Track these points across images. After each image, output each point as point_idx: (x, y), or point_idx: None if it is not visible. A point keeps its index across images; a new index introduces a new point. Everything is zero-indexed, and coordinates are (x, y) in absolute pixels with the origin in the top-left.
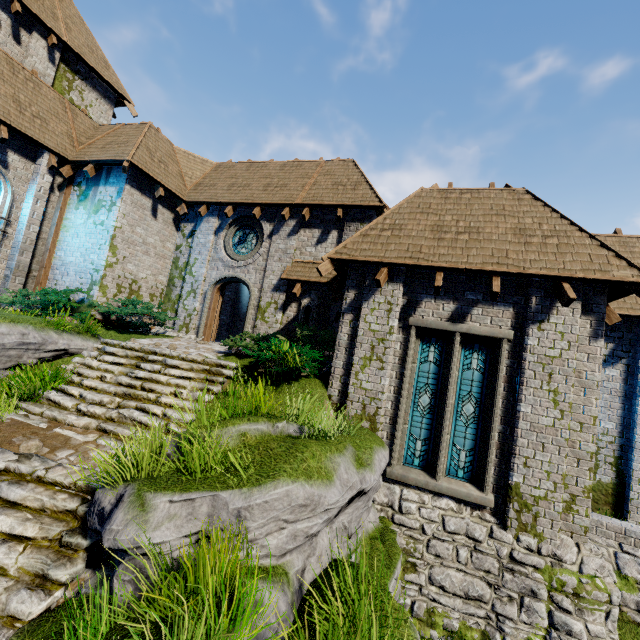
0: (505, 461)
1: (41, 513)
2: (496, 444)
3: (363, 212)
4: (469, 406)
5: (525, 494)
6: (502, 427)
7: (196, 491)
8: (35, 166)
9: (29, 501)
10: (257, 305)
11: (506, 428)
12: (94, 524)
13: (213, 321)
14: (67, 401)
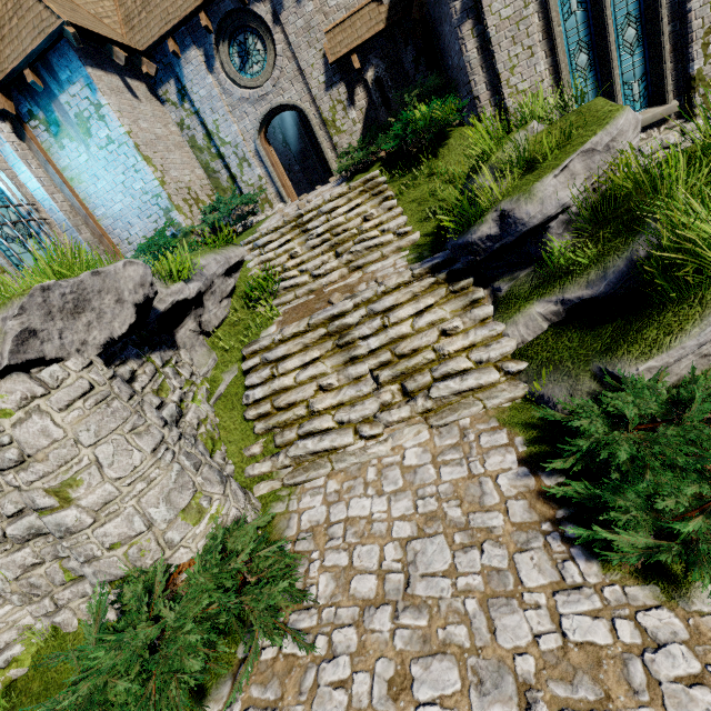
0: (680, 60)
1: (415, 298)
2: (668, 49)
3: None
4: (630, 31)
5: (708, 74)
6: (671, 27)
7: (565, 161)
8: None
9: (401, 299)
10: (320, 122)
11: (675, 25)
12: (487, 250)
13: (284, 178)
14: (301, 278)
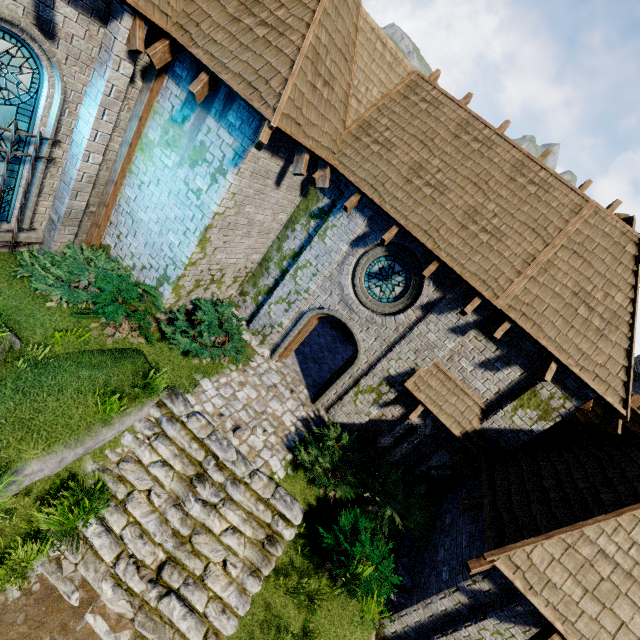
0: None
1: None
2: None
3: (583, 384)
4: None
5: None
6: None
7: None
8: (105, 32)
9: None
10: (356, 376)
11: None
12: None
13: (296, 342)
14: (105, 553)
